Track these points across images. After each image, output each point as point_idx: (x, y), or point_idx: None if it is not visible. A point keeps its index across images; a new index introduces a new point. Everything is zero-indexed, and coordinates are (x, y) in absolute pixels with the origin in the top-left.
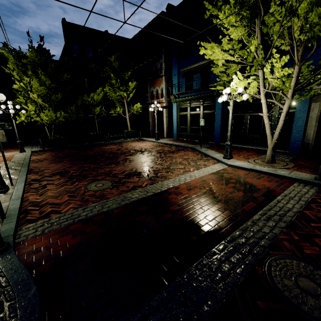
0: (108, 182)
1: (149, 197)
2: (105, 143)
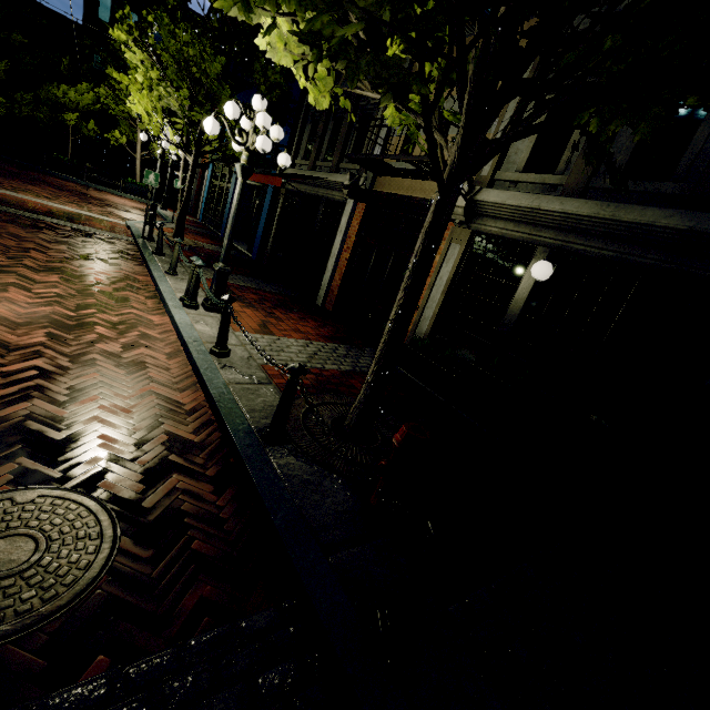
0: None
1: None
2: (75, 180)
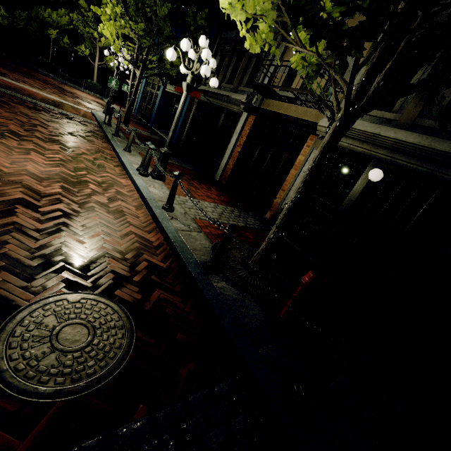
0: None
1: None
2: (53, 77)
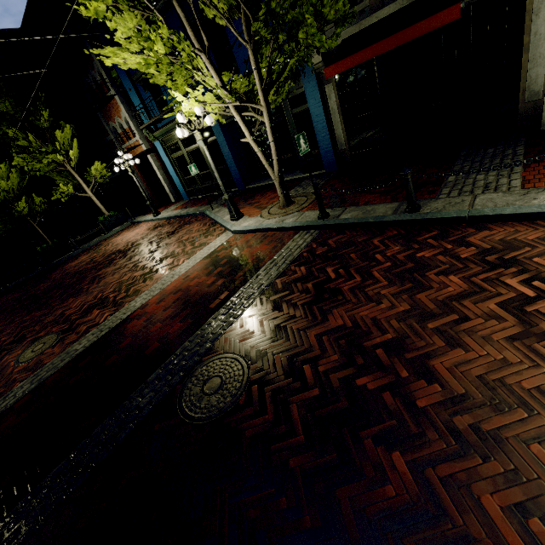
0: (52, 336)
1: (100, 340)
2: (72, 254)
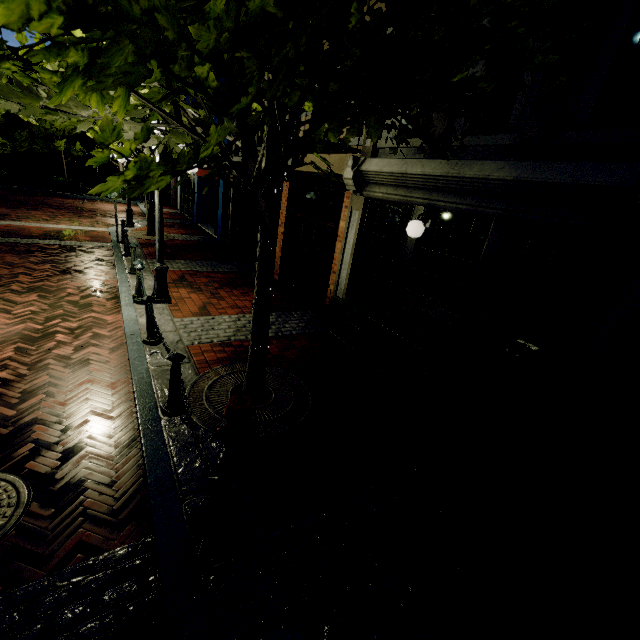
0: None
1: None
2: (74, 196)
